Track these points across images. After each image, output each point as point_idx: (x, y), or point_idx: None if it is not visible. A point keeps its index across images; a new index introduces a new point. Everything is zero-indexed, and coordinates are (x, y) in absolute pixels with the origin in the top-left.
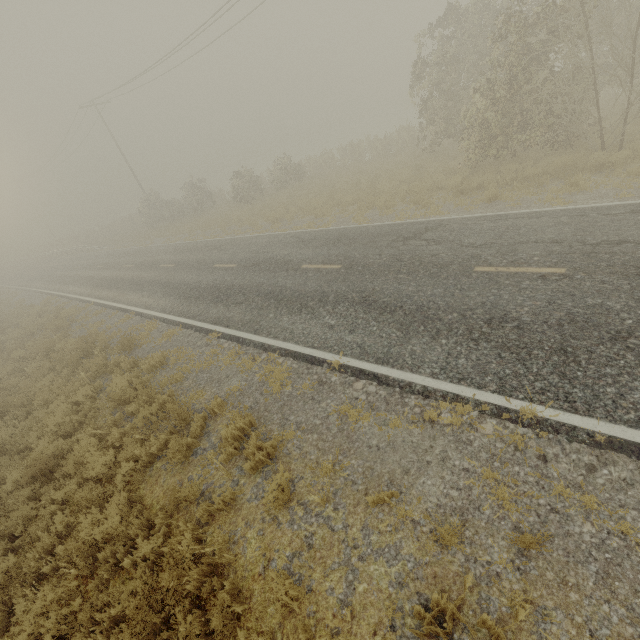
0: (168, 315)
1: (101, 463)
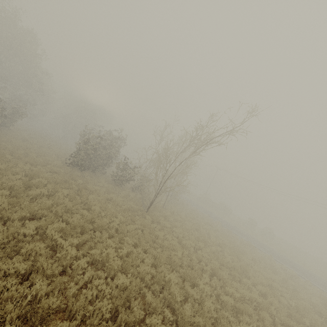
0: (273, 257)
1: (317, 293)
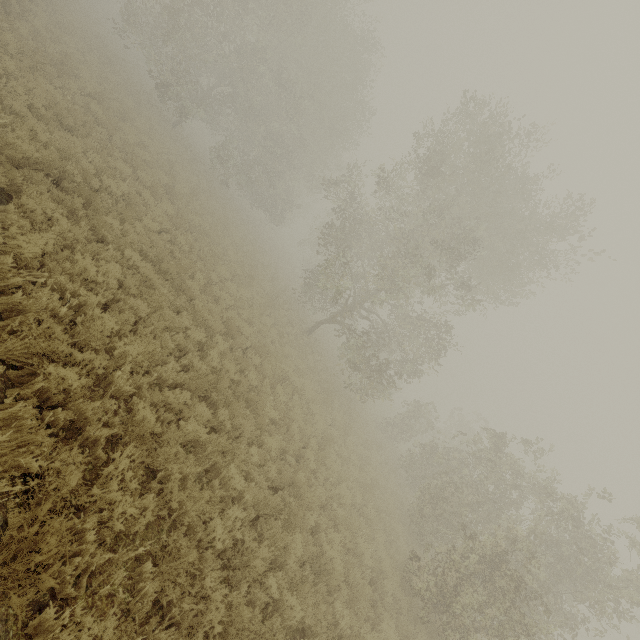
0: None
1: None
